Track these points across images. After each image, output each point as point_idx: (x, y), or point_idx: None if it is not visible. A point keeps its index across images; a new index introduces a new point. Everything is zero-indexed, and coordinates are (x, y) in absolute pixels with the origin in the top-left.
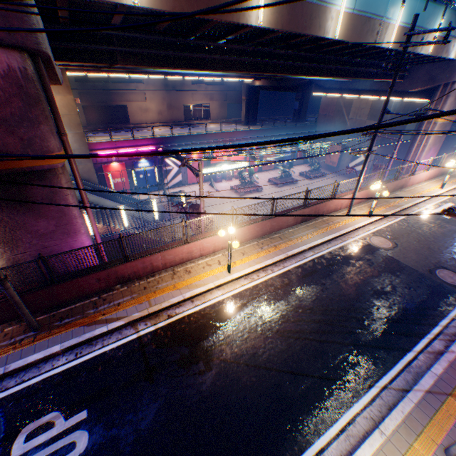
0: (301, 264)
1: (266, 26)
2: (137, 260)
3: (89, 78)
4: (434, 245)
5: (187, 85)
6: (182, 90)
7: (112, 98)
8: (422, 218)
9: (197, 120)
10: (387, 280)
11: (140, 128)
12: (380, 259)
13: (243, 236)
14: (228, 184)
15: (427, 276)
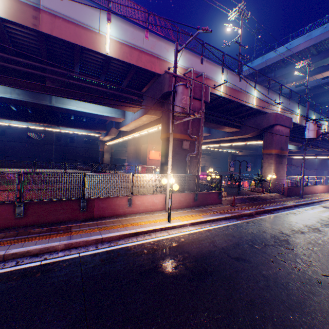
0: None
1: None
2: (307, 186)
3: None
4: None
5: None
6: None
7: None
8: None
9: None
10: None
11: None
12: None
13: (323, 189)
14: None
15: None
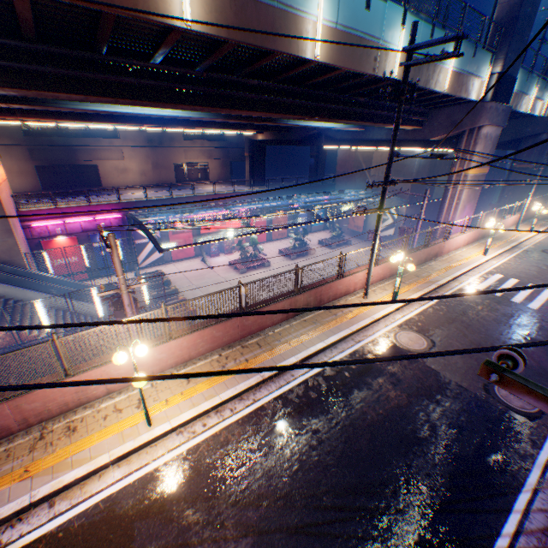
0: (284, 392)
1: (200, 29)
2: None
3: (45, 132)
4: (487, 339)
5: (178, 140)
6: (172, 147)
7: (77, 156)
8: (466, 297)
9: (192, 182)
10: (422, 412)
11: (115, 192)
12: (411, 371)
13: (193, 349)
14: (227, 259)
15: (483, 398)
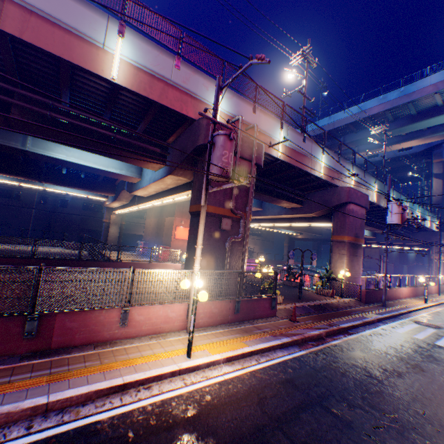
0: None
1: None
2: (390, 289)
3: None
4: None
5: None
6: None
7: None
8: None
9: None
10: None
11: None
12: None
13: (409, 293)
14: None
15: None
